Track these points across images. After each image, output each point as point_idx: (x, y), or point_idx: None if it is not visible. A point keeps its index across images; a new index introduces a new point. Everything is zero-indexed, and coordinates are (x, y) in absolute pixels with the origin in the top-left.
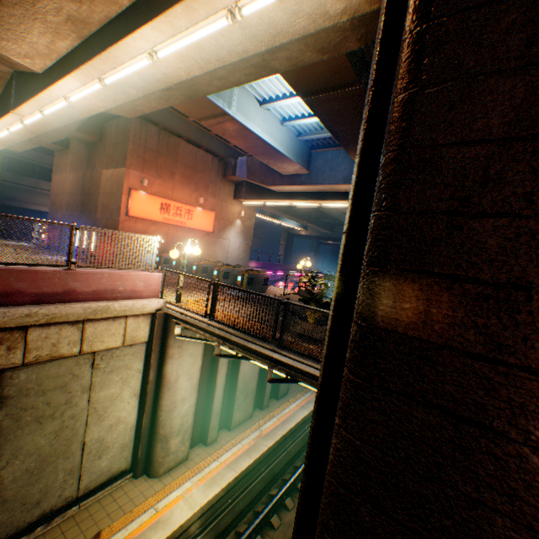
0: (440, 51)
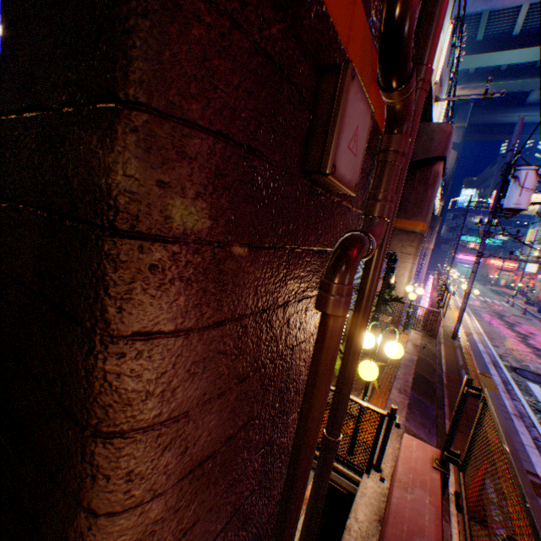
0: (6, 158)
